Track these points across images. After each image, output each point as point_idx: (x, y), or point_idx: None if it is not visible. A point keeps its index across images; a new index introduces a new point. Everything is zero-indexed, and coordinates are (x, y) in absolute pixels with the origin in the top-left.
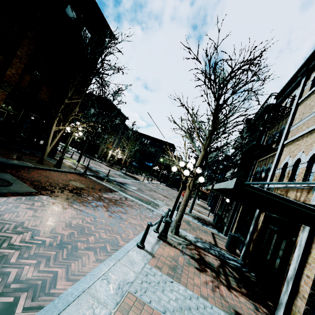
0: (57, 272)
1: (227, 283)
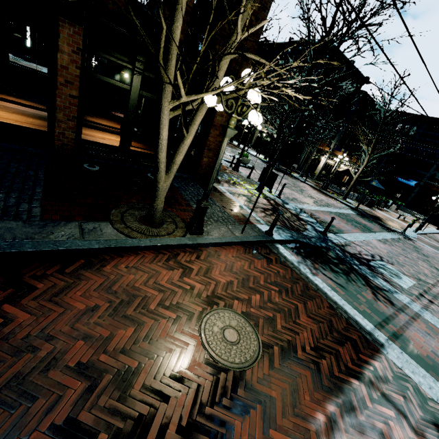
0: None
1: None
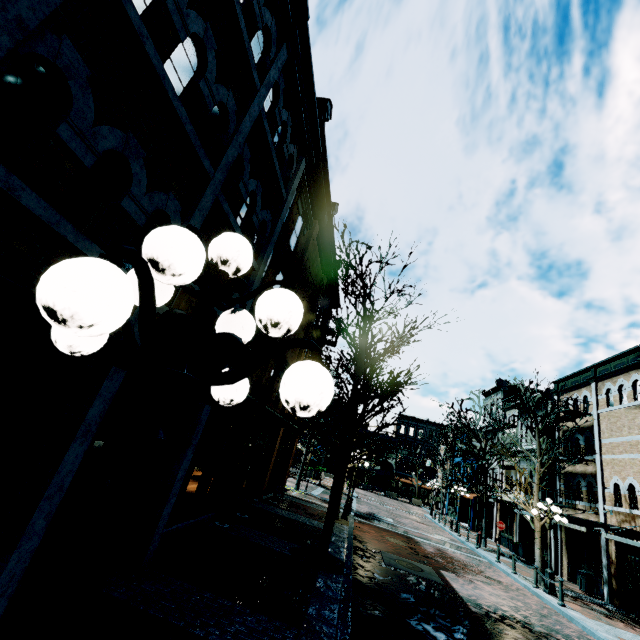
0: (574, 631)
1: (632, 625)
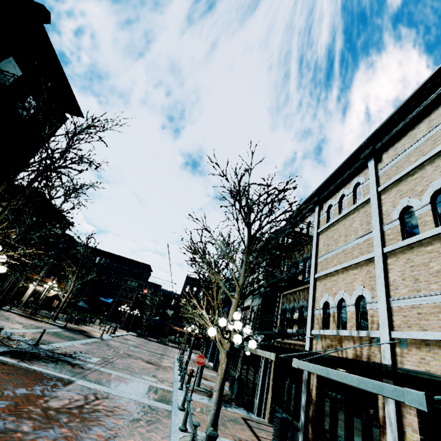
0: None
1: None
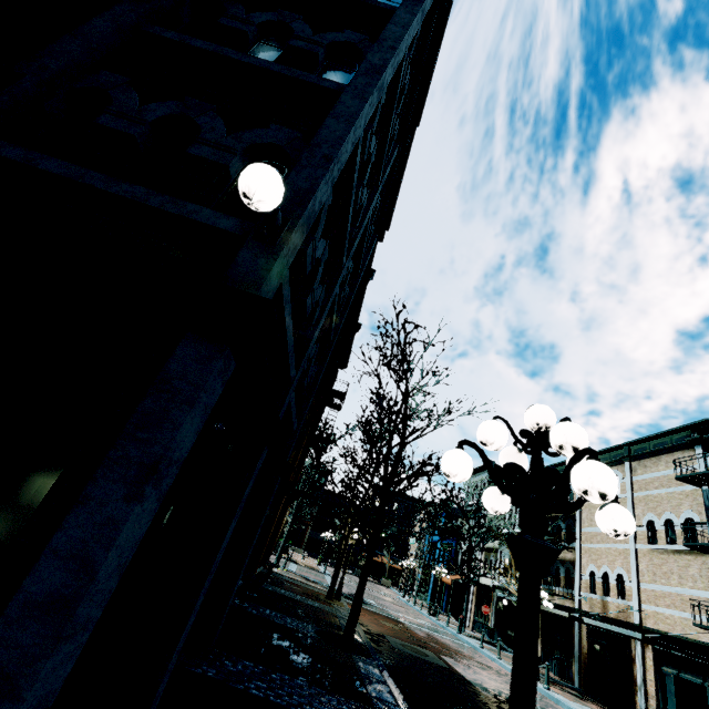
0: None
1: (601, 706)
